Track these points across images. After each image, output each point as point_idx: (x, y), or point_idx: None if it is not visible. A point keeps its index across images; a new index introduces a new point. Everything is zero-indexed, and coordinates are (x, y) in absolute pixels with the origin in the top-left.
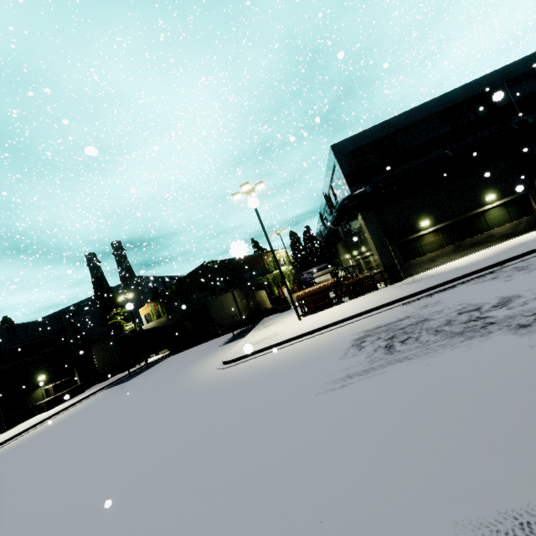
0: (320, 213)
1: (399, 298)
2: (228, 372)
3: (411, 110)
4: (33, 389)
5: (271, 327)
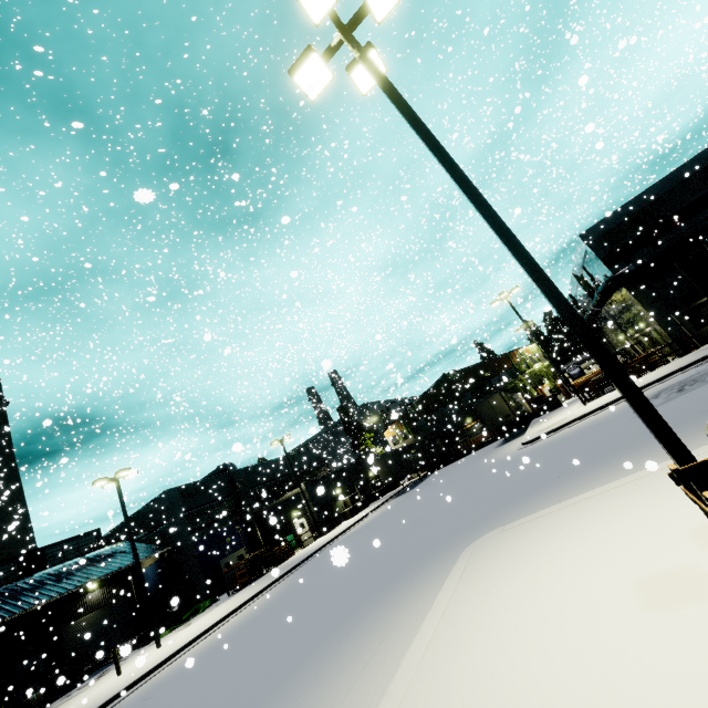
0: (570, 294)
1: (690, 362)
2: (535, 445)
3: (663, 178)
4: (335, 500)
5: (553, 419)
